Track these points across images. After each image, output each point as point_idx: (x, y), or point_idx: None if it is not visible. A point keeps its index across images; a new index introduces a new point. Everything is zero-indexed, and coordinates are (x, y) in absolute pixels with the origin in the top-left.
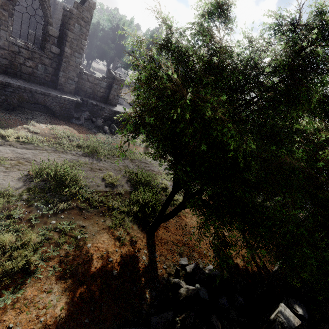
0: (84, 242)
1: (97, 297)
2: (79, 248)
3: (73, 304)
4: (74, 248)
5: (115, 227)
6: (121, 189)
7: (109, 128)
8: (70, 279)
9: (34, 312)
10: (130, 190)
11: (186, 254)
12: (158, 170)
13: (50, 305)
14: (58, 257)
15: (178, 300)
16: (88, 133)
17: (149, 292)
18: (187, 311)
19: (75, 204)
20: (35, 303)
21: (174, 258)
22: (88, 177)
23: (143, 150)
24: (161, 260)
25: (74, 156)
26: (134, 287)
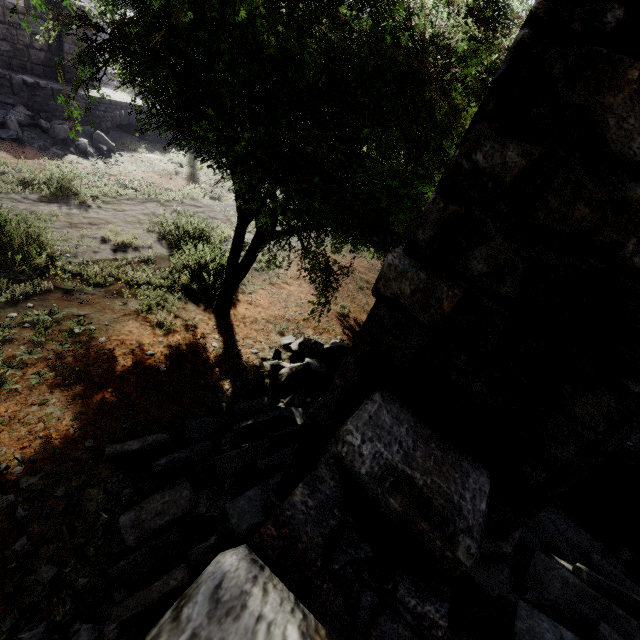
0: (90, 337)
1: (137, 400)
2: (82, 344)
3: (95, 412)
4: (73, 346)
5: (149, 311)
6: (148, 253)
7: (91, 143)
8: (79, 386)
9: (24, 430)
10: (169, 254)
11: (292, 331)
12: (225, 217)
13: (51, 418)
14: (43, 361)
15: (279, 384)
16: (40, 157)
17: (230, 383)
18: (294, 392)
19: (51, 284)
20: (20, 419)
21: (270, 340)
22: (66, 238)
23: (185, 184)
24: (247, 344)
25: (19, 203)
26: (202, 380)
